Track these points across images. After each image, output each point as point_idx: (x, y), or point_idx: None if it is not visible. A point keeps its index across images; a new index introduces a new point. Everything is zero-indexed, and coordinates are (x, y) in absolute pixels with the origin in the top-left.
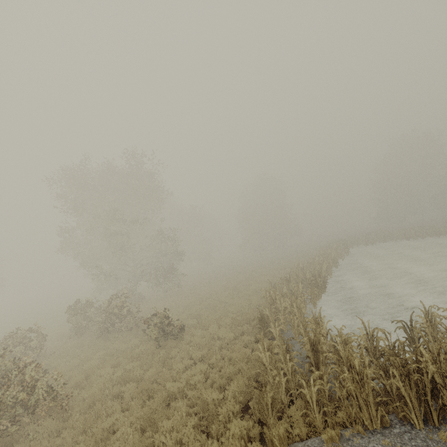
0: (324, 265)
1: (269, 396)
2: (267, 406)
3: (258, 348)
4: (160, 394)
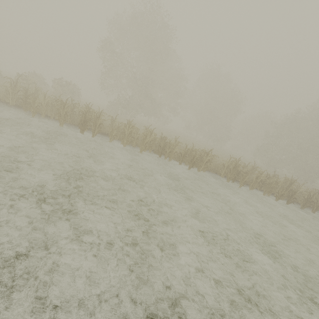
0: (130, 128)
1: None
2: None
3: None
4: None
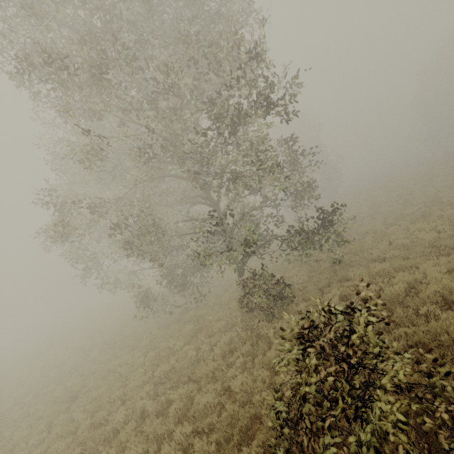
0: None
1: None
2: None
3: None
4: None
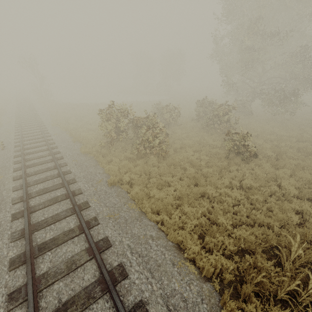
0: None
1: (260, 278)
2: (249, 280)
3: (309, 226)
4: (196, 189)
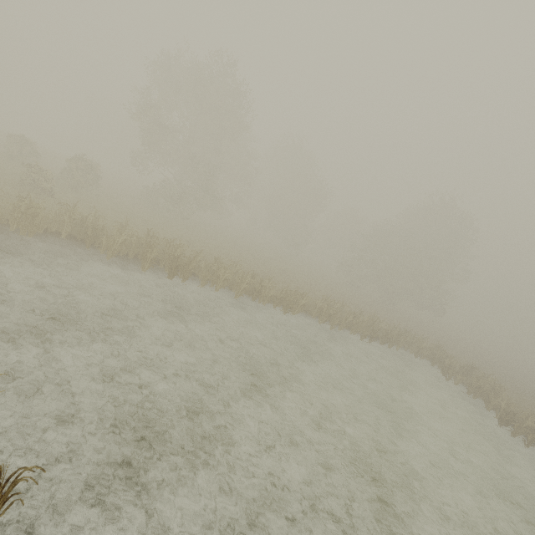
0: (226, 273)
1: None
2: None
3: None
4: None
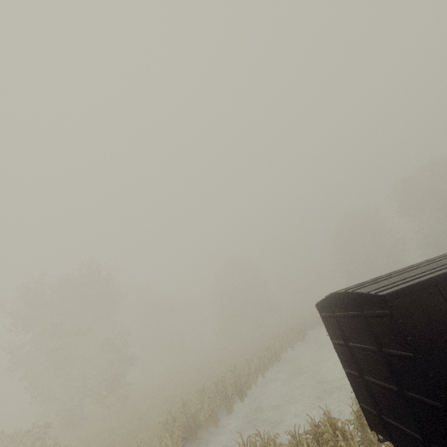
0: (252, 366)
1: None
2: None
3: None
4: None
